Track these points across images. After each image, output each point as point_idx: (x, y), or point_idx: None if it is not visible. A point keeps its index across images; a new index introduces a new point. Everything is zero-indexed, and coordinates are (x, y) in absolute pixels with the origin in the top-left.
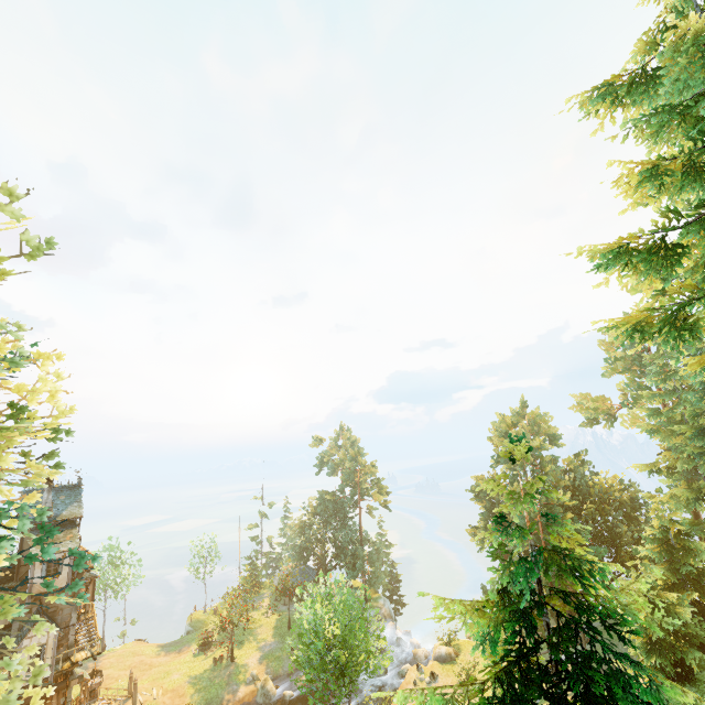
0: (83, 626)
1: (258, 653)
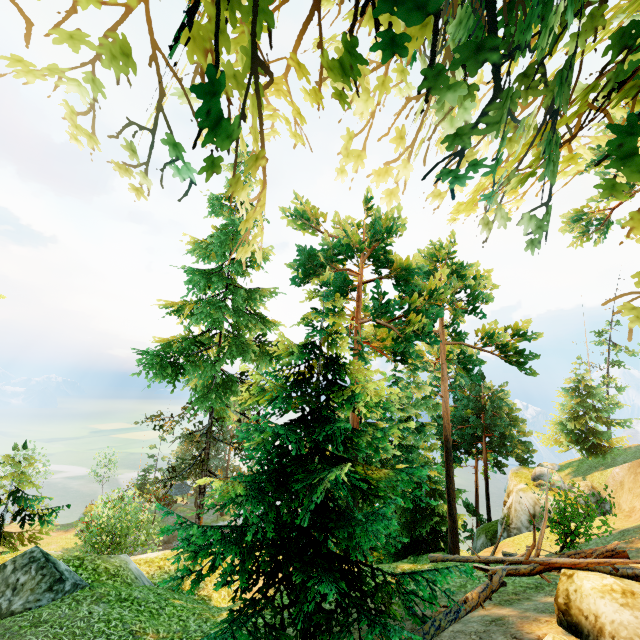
0: None
1: None
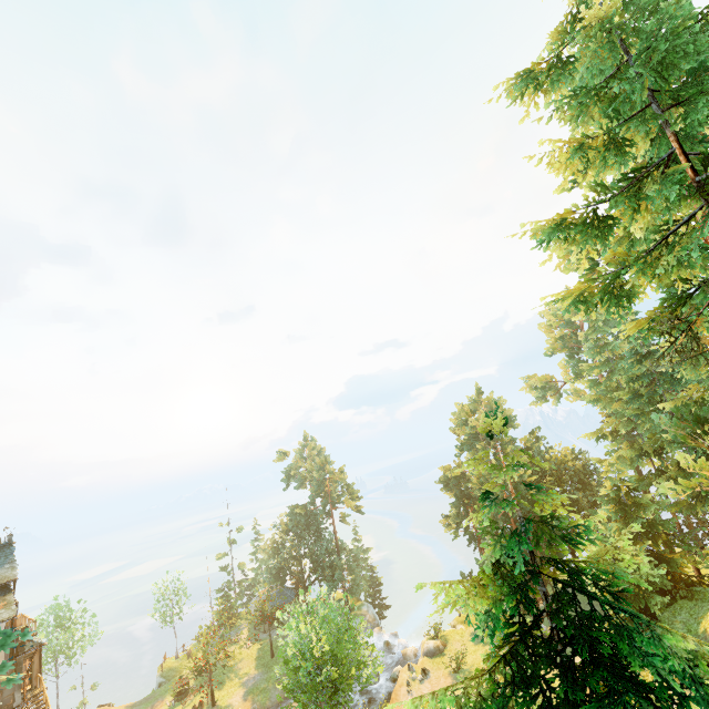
0: (30, 705)
1: (241, 690)
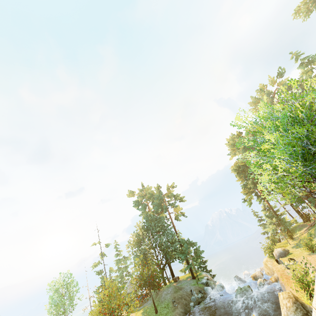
0: None
1: None
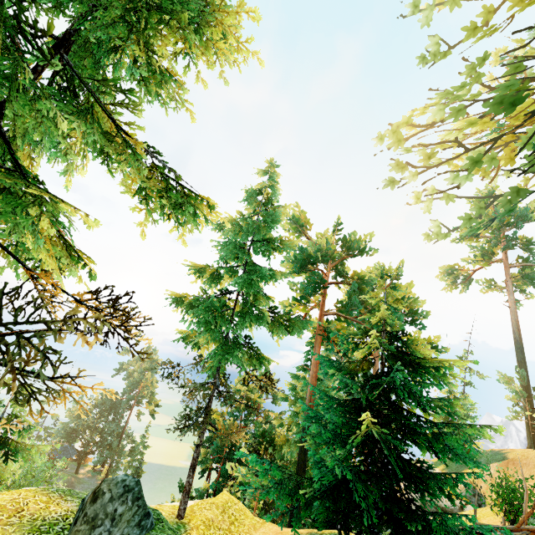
0: None
1: None
